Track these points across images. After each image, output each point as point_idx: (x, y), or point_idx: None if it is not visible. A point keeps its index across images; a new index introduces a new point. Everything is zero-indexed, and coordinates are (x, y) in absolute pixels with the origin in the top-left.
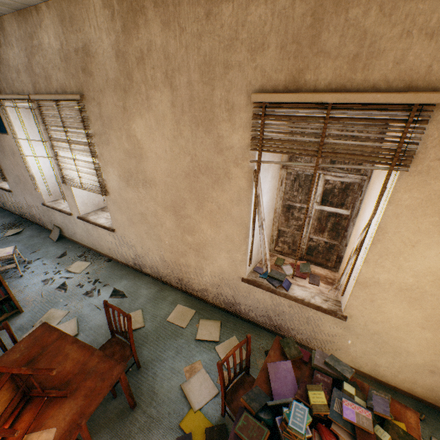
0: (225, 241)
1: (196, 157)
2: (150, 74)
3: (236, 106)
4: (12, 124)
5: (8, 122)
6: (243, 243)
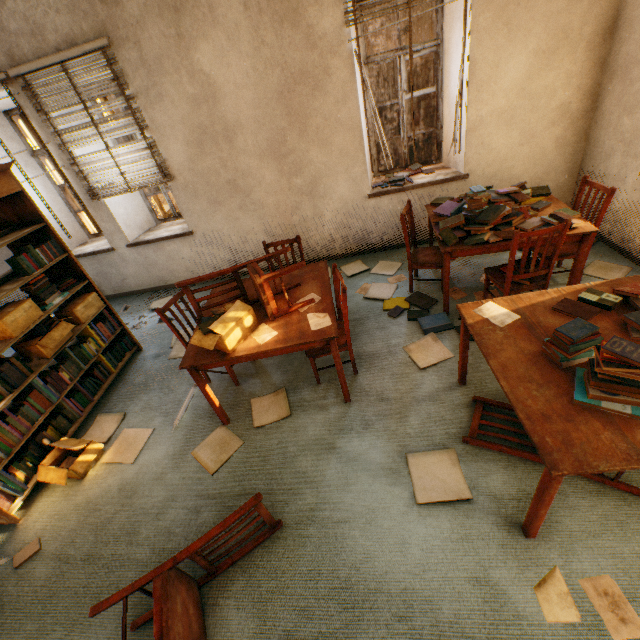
0: (340, 160)
1: (288, 66)
2: None
3: None
4: None
5: None
6: (360, 151)
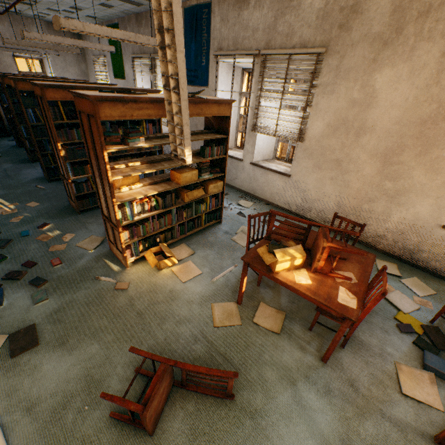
0: (438, 188)
1: None
2: (428, 27)
3: None
4: (217, 78)
5: (214, 76)
6: None
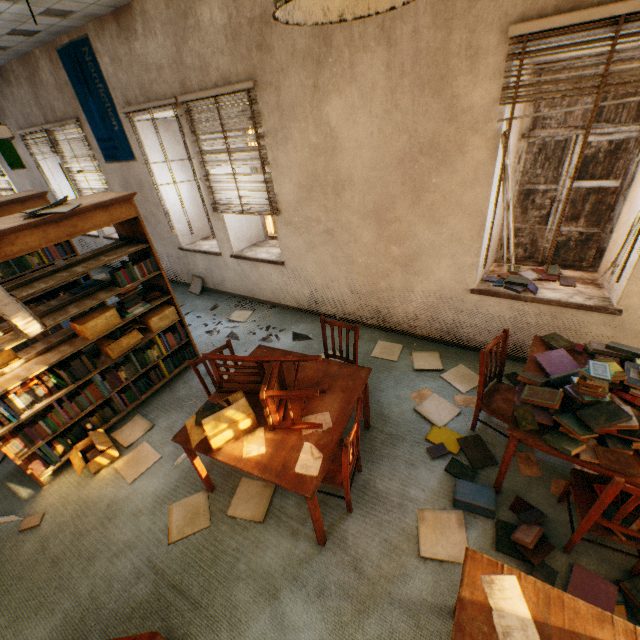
0: (448, 243)
1: (417, 134)
2: (358, 32)
3: (482, 49)
4: (142, 145)
5: (137, 143)
6: (476, 240)
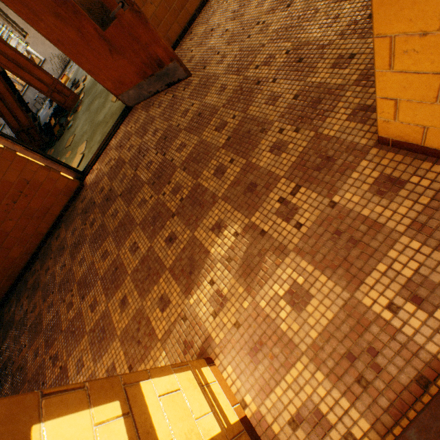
0: None
1: None
2: None
3: None
4: None
5: None
6: None
